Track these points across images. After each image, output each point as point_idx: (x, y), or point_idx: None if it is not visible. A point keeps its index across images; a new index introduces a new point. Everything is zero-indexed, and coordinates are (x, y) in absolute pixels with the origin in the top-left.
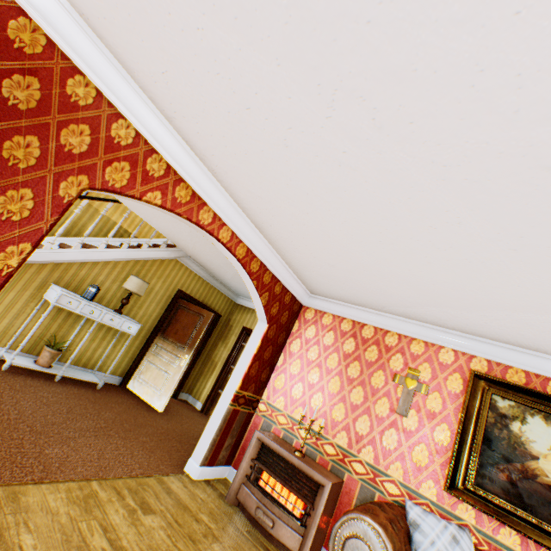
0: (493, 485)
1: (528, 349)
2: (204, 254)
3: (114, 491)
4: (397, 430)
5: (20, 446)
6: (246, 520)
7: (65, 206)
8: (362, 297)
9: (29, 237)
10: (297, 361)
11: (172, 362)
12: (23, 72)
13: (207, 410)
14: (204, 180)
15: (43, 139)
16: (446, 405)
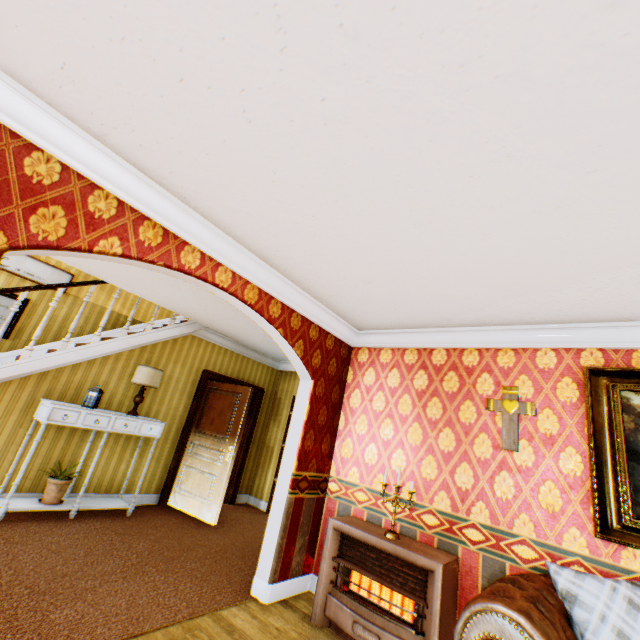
0: None
1: None
2: (221, 318)
3: None
4: (510, 471)
5: (12, 619)
6: None
7: None
8: (418, 315)
9: None
10: (362, 417)
11: (215, 459)
12: None
13: None
14: (174, 212)
15: None
16: (564, 421)
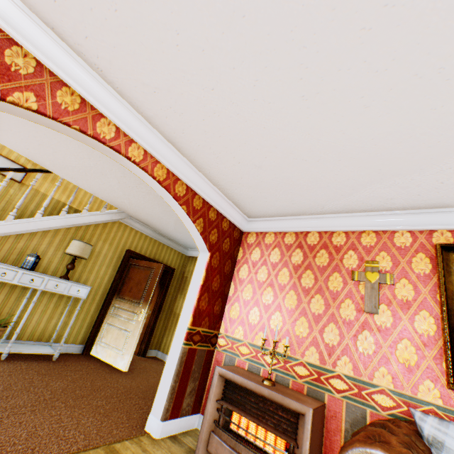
0: None
1: None
2: (141, 208)
3: None
4: (371, 330)
5: None
6: None
7: None
8: (298, 201)
9: None
10: (248, 286)
11: (130, 319)
12: None
13: None
14: (92, 84)
15: None
16: (419, 289)
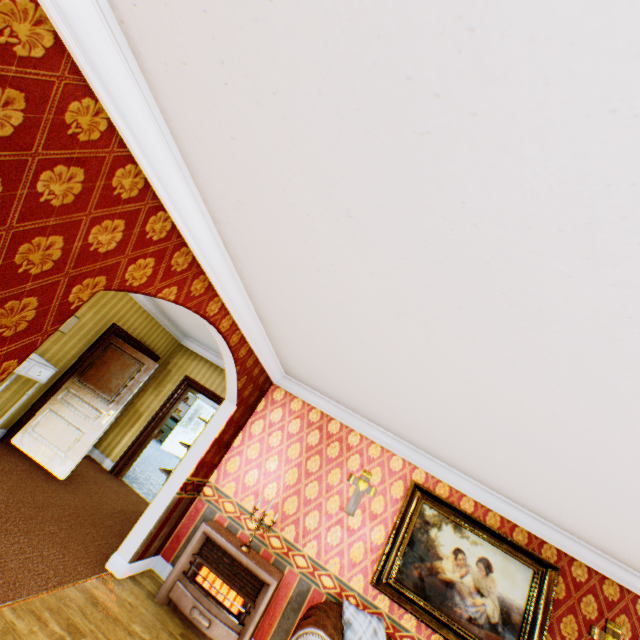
0: (408, 580)
1: (457, 469)
2: None
3: (34, 616)
4: (342, 527)
5: None
6: (178, 620)
7: (71, 312)
8: (339, 397)
9: (18, 352)
10: (257, 444)
11: (90, 416)
12: (69, 162)
13: (120, 470)
14: (226, 273)
15: (69, 239)
16: (387, 508)
